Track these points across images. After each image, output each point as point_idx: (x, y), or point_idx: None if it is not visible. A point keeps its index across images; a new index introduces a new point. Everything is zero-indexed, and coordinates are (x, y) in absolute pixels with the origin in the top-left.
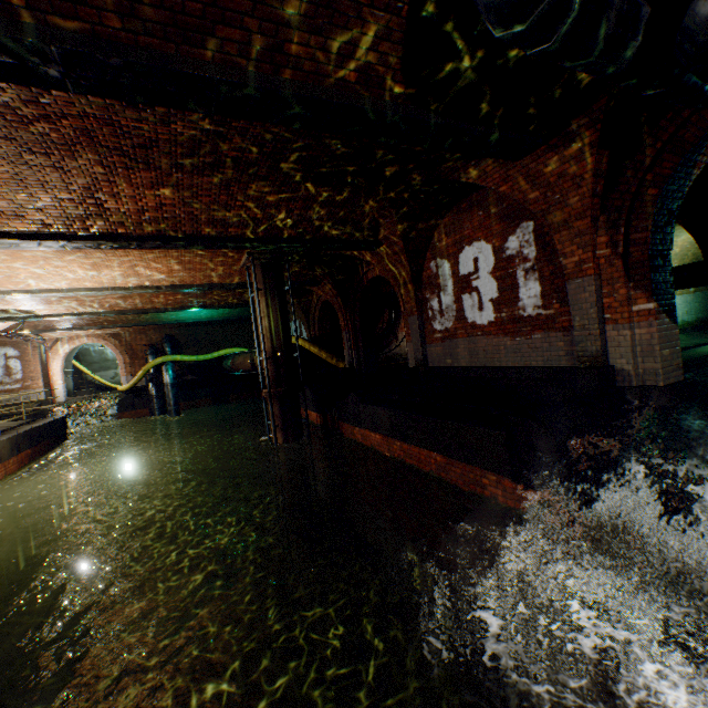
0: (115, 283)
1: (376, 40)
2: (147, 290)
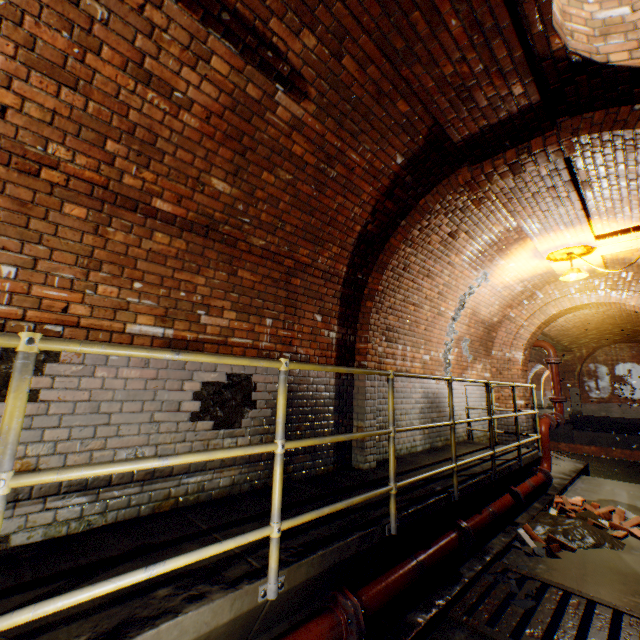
0: None
1: None
2: None
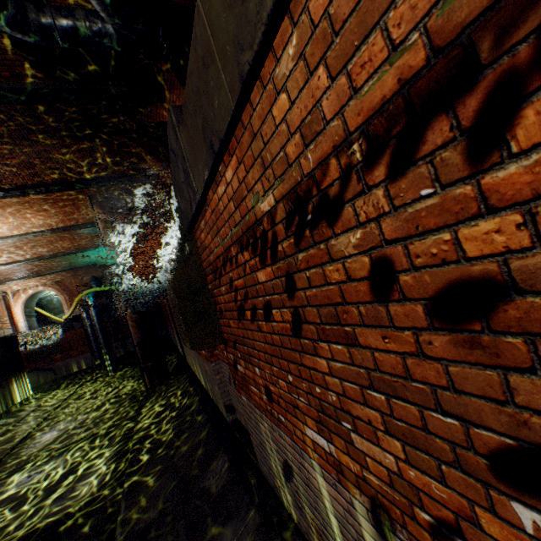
0: (12, 232)
1: (3, 56)
2: (36, 234)
